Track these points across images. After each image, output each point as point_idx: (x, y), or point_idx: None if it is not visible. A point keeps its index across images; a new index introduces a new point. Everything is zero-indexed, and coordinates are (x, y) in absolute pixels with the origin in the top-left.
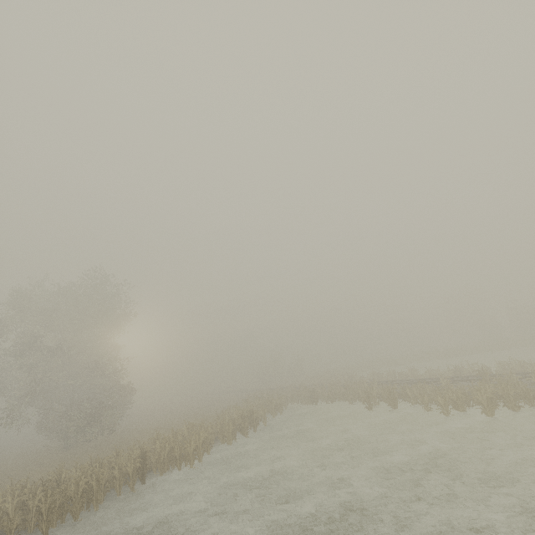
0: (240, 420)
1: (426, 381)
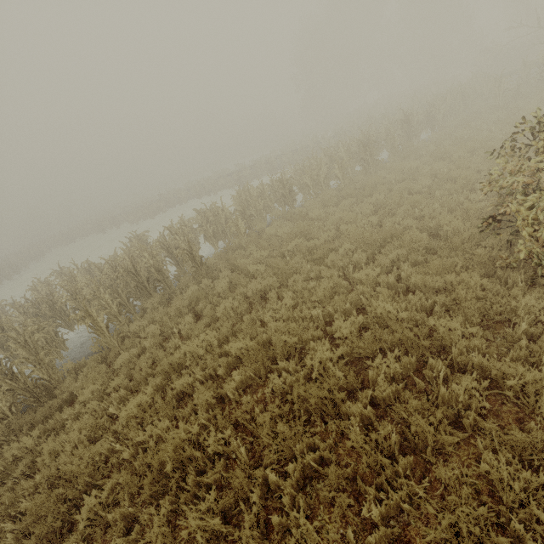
0: (0, 272)
1: None
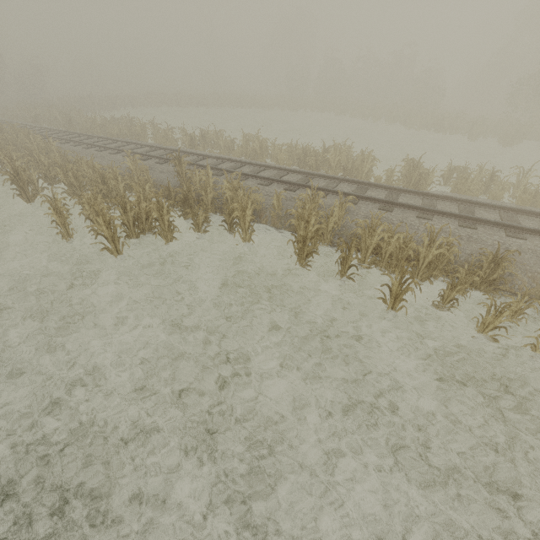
0: None
1: (132, 152)
